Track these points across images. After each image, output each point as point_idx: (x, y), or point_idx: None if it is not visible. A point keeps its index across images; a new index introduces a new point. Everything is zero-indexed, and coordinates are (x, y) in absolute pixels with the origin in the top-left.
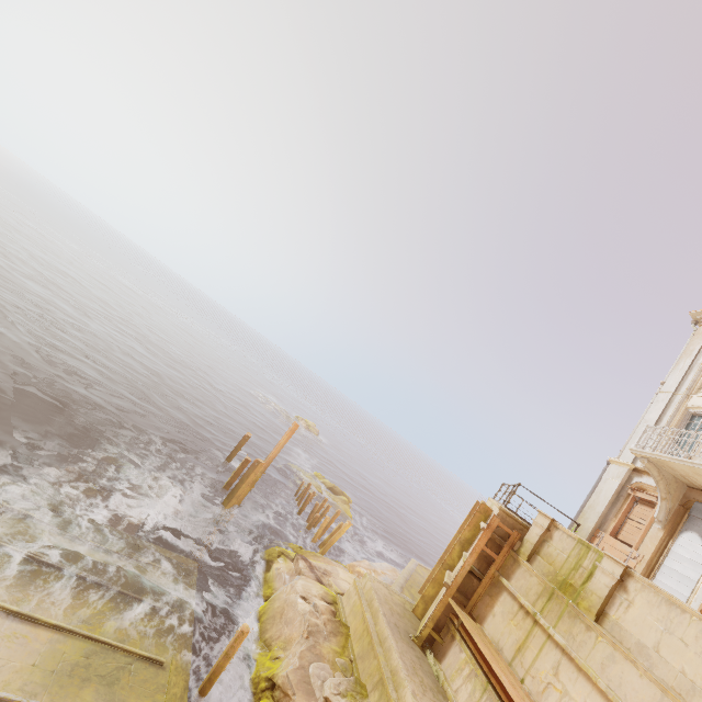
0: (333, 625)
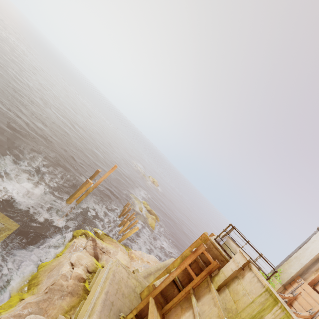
0: (76, 288)
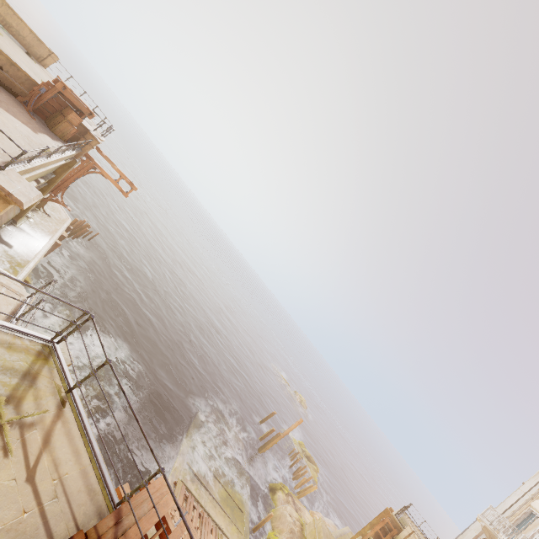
0: (301, 534)
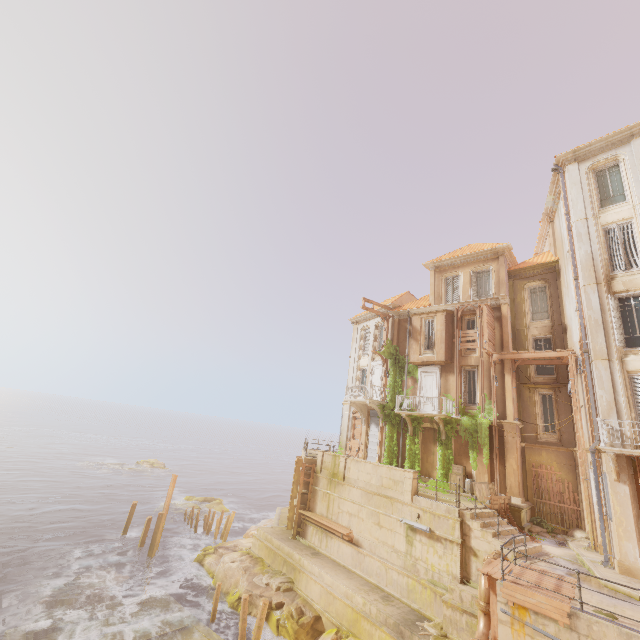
0: (254, 561)
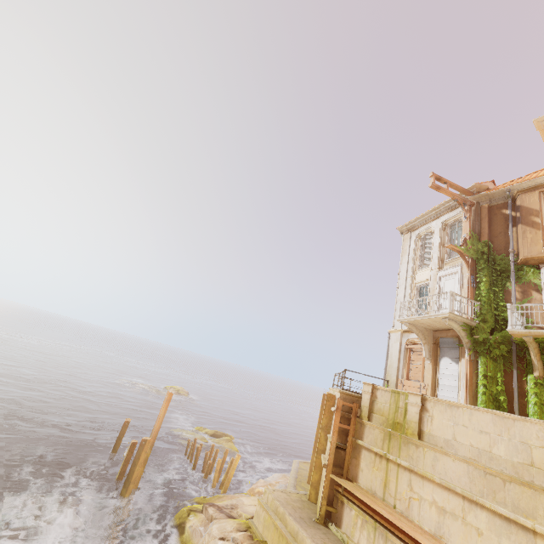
0: None
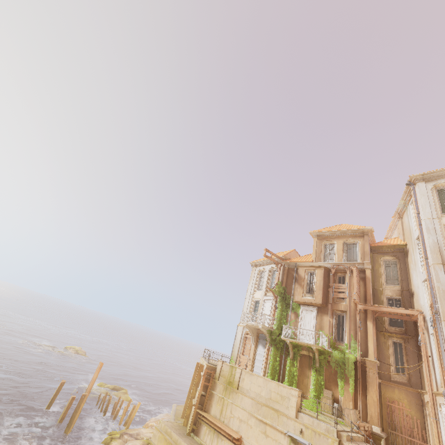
0: None
